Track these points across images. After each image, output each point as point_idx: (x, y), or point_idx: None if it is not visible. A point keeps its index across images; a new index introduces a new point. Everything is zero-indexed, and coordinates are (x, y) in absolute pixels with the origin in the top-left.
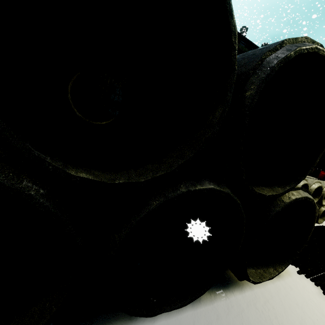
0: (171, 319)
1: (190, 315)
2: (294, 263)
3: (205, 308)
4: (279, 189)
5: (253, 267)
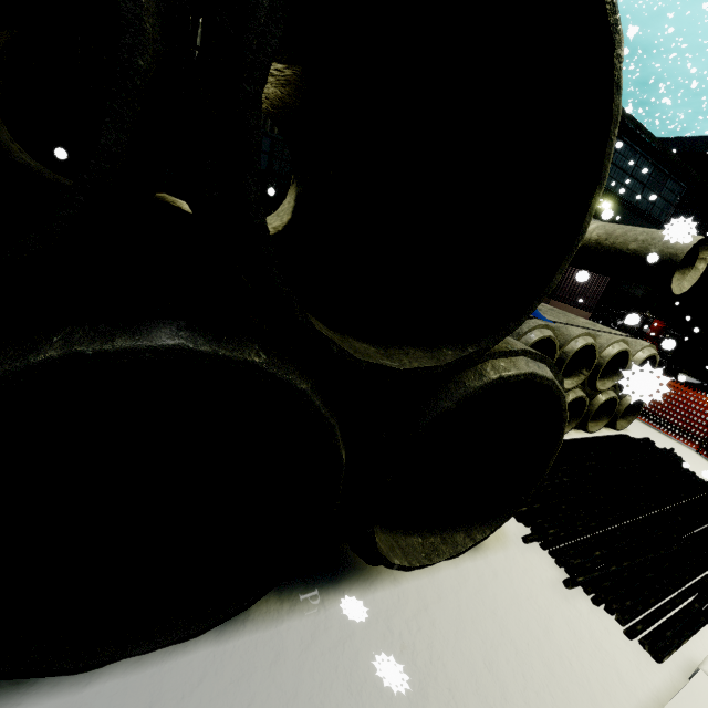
0: (143, 673)
1: (199, 659)
2: (525, 518)
3: (253, 638)
4: (447, 354)
5: (421, 533)
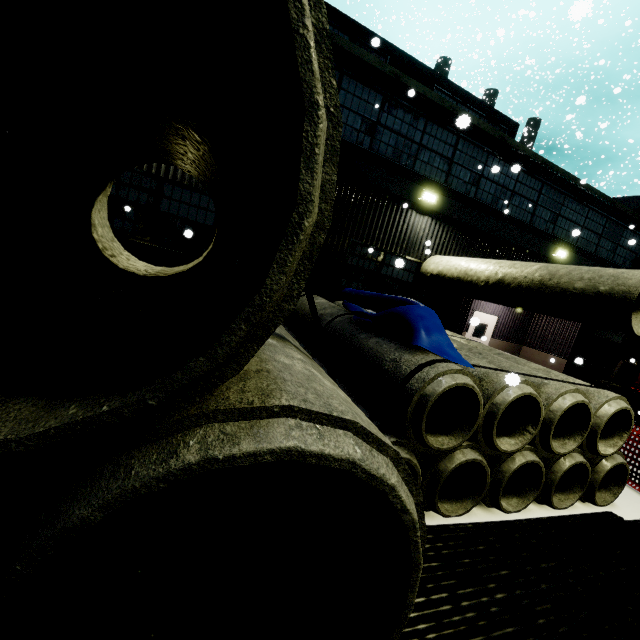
0: None
1: None
2: None
3: None
4: (62, 415)
5: None
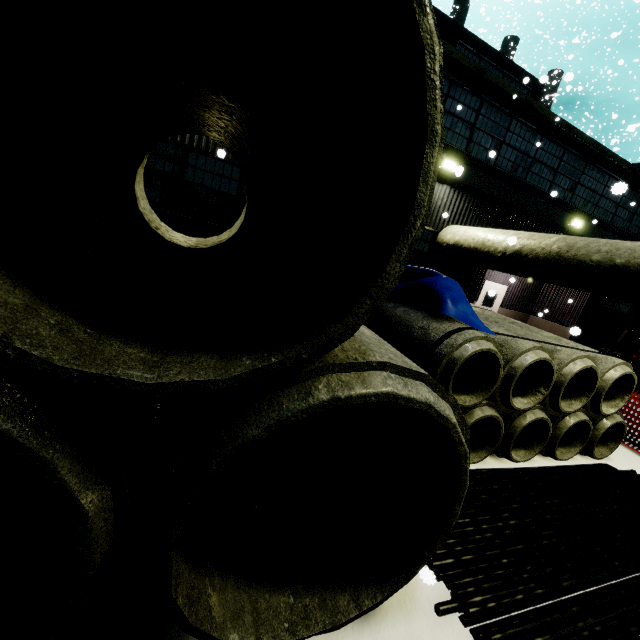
0: None
1: None
2: (446, 575)
3: None
4: (242, 364)
5: (296, 589)
